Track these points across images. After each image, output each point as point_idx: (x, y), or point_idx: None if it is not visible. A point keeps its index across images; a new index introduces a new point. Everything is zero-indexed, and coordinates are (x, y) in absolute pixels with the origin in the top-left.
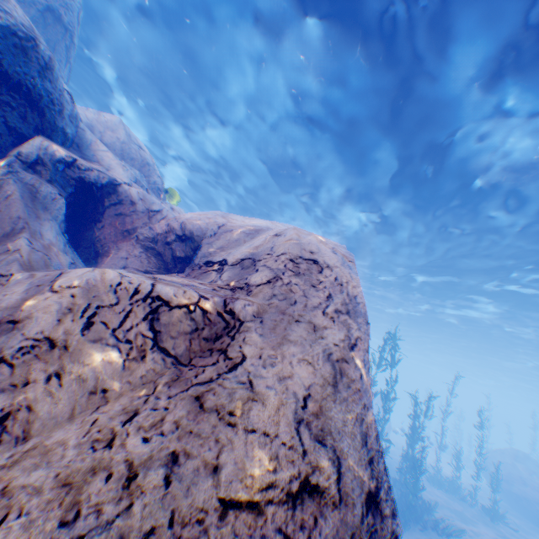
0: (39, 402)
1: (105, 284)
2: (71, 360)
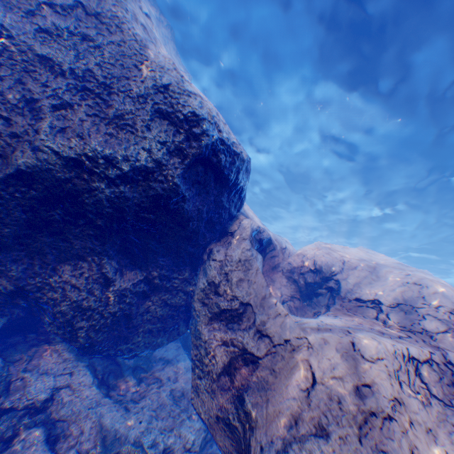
0: (414, 441)
1: (389, 352)
2: (408, 410)
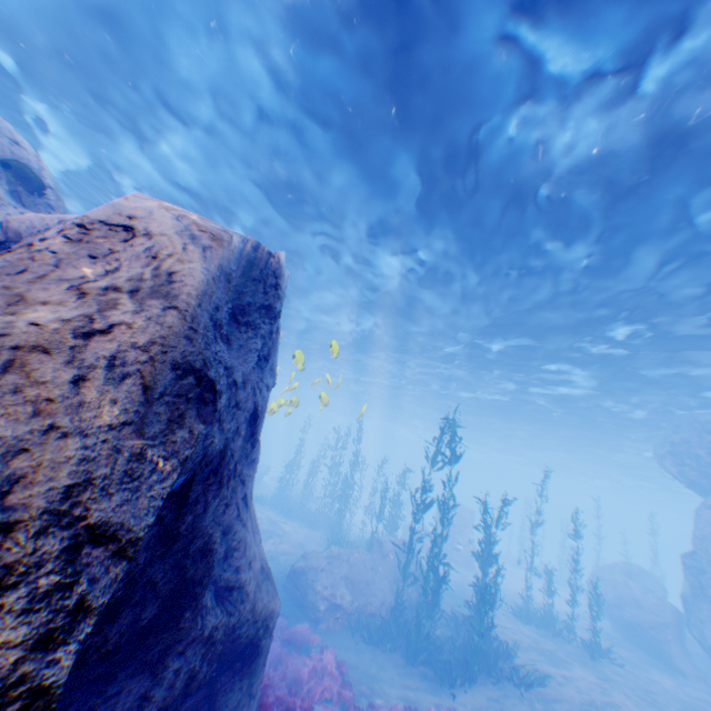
0: None
1: None
2: None
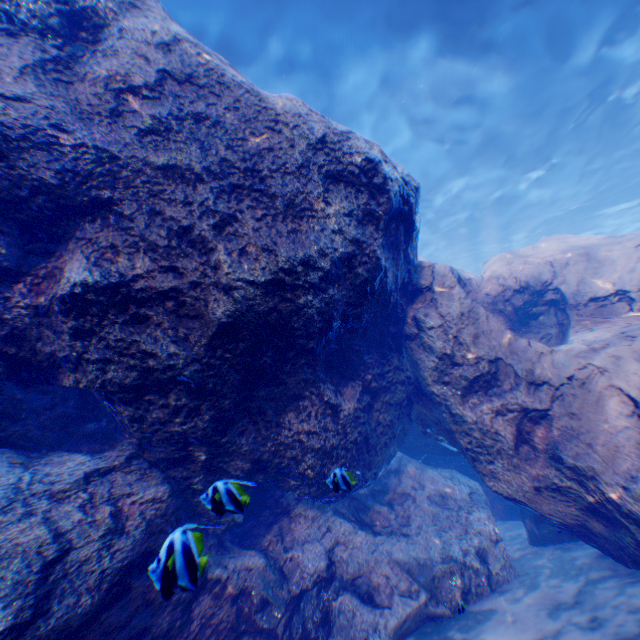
0: None
1: None
2: None
